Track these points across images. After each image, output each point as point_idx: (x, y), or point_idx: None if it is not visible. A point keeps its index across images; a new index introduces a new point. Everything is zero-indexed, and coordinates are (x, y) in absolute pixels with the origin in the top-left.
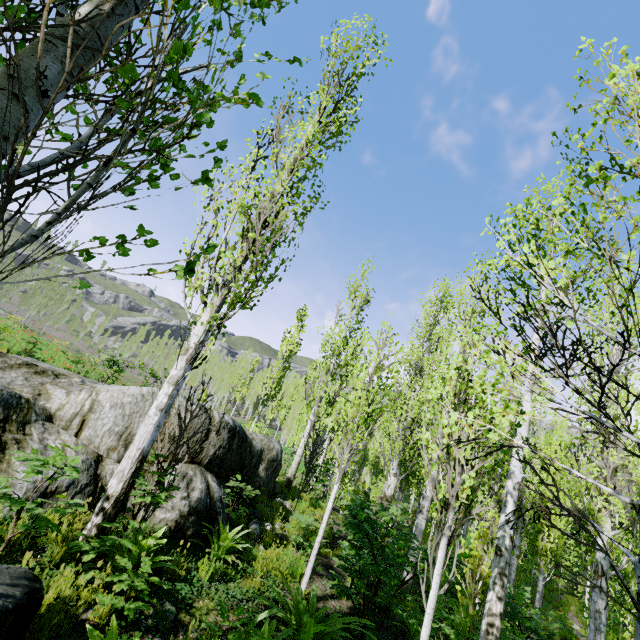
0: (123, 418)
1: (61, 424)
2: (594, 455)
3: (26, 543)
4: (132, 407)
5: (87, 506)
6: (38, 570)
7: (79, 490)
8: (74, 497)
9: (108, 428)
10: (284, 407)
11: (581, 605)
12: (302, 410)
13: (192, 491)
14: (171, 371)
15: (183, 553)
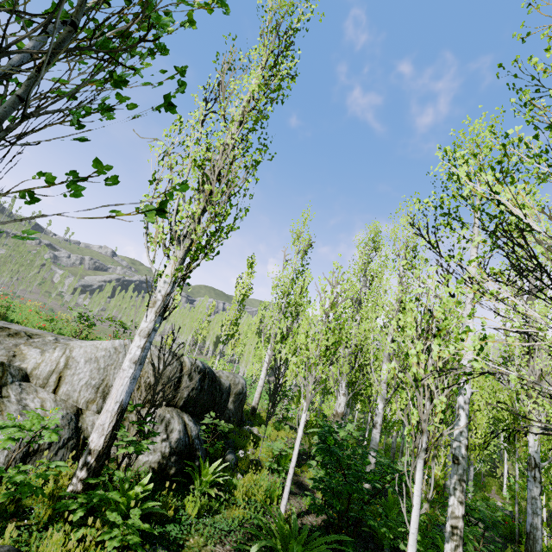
0: (98, 371)
1: (38, 382)
2: (522, 365)
3: (11, 507)
4: (106, 360)
5: (71, 459)
6: (26, 535)
7: (62, 445)
8: (57, 452)
9: (85, 382)
10: (240, 343)
11: (499, 484)
12: (257, 345)
13: (171, 433)
14: (141, 324)
15: (169, 495)
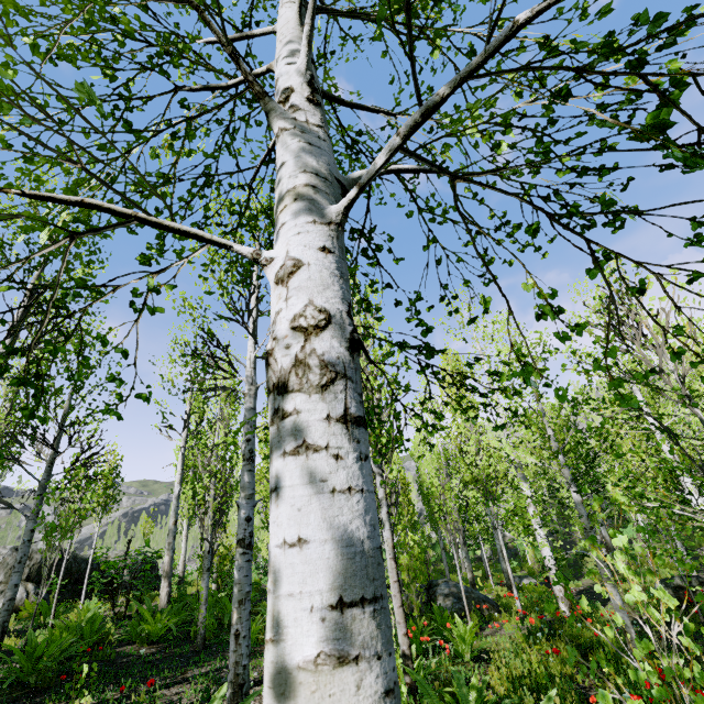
0: None
1: None
2: None
3: None
4: None
5: None
6: None
7: None
8: None
9: None
10: None
11: None
12: None
13: None
14: None
15: None
